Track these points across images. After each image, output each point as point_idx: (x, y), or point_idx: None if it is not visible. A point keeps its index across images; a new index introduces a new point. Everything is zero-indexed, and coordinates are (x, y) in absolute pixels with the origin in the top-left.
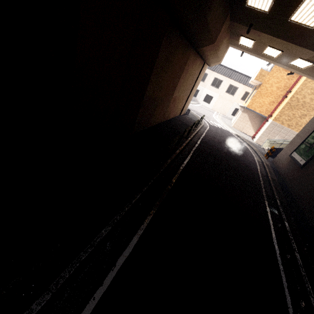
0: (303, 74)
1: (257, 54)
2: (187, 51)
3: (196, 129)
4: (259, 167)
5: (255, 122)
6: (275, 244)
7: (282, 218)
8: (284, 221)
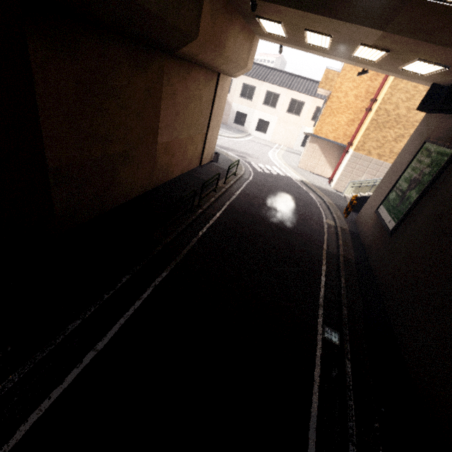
0: (383, 70)
1: (301, 46)
2: (149, 61)
3: (223, 188)
4: (327, 238)
5: (331, 156)
6: (312, 434)
7: (344, 352)
8: (346, 359)
